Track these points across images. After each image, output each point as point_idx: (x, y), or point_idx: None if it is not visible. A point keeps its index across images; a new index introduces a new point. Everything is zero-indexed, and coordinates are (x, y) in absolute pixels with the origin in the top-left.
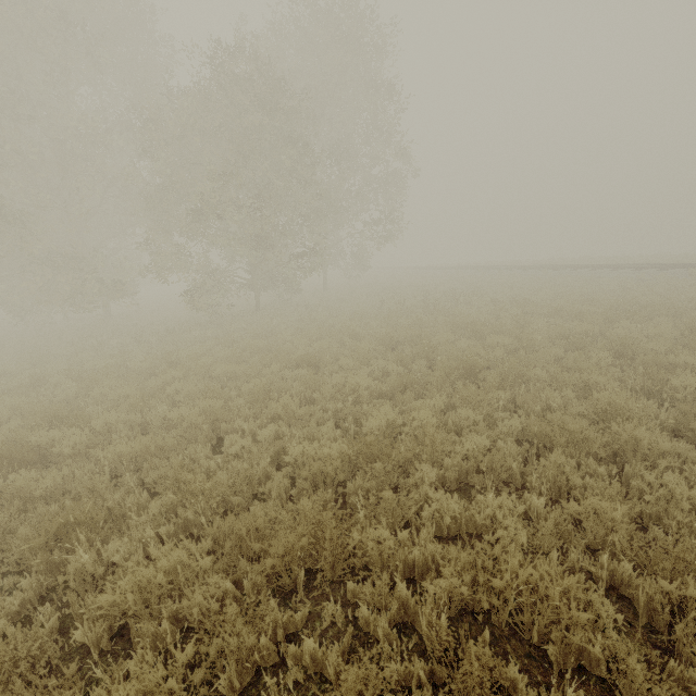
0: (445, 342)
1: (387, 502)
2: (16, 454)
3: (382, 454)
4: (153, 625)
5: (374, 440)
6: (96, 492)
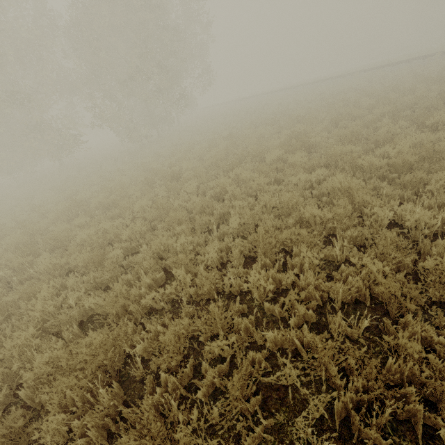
0: (279, 117)
1: (310, 138)
2: (175, 172)
3: (297, 135)
4: (280, 163)
5: (295, 132)
6: (220, 168)
